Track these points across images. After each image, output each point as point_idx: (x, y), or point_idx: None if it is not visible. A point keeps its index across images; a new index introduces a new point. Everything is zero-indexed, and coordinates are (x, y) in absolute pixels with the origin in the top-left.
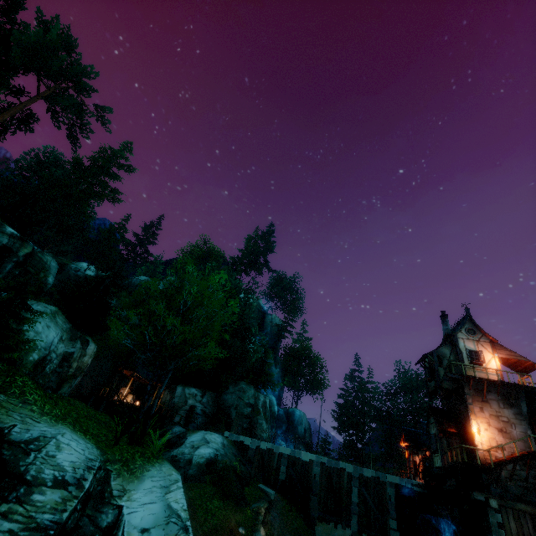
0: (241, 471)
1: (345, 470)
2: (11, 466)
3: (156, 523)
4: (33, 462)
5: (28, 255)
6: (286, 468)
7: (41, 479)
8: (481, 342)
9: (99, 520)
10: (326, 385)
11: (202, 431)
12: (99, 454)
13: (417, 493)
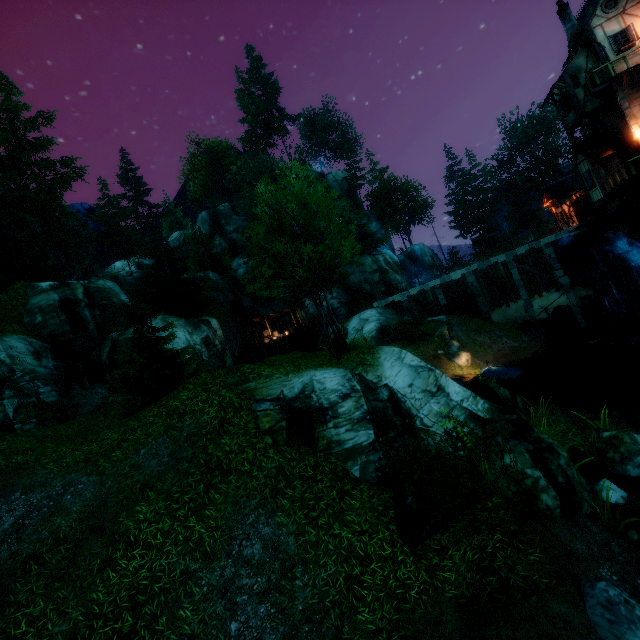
0: (408, 321)
1: (498, 262)
2: (308, 408)
3: (412, 379)
4: (318, 399)
5: (86, 294)
6: (443, 295)
7: (333, 402)
8: (629, 11)
9: (381, 398)
10: (431, 204)
11: (355, 317)
12: (344, 370)
13: (576, 236)
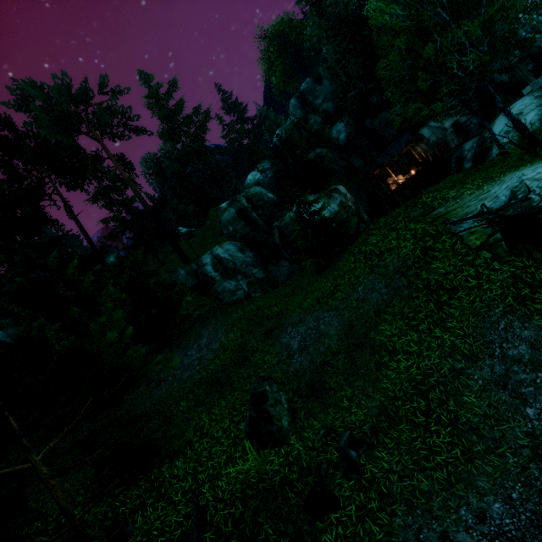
0: None
1: None
2: (528, 212)
3: None
4: (541, 197)
5: (248, 202)
6: None
7: None
8: None
9: None
10: None
11: (498, 119)
12: None
13: None
